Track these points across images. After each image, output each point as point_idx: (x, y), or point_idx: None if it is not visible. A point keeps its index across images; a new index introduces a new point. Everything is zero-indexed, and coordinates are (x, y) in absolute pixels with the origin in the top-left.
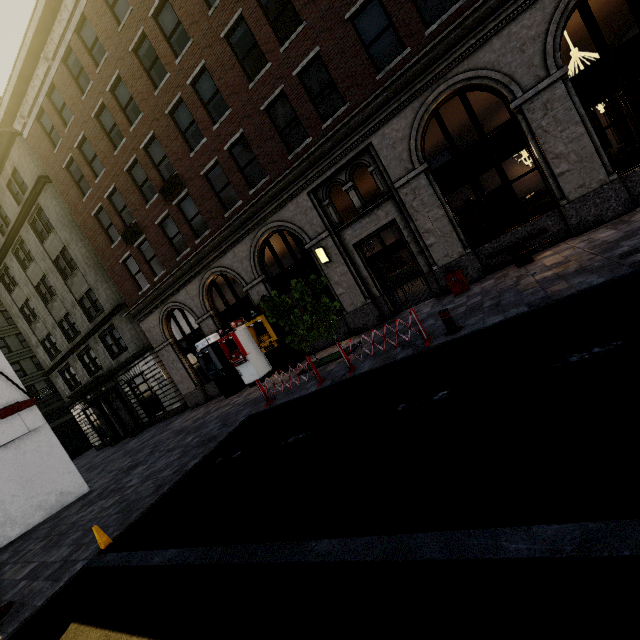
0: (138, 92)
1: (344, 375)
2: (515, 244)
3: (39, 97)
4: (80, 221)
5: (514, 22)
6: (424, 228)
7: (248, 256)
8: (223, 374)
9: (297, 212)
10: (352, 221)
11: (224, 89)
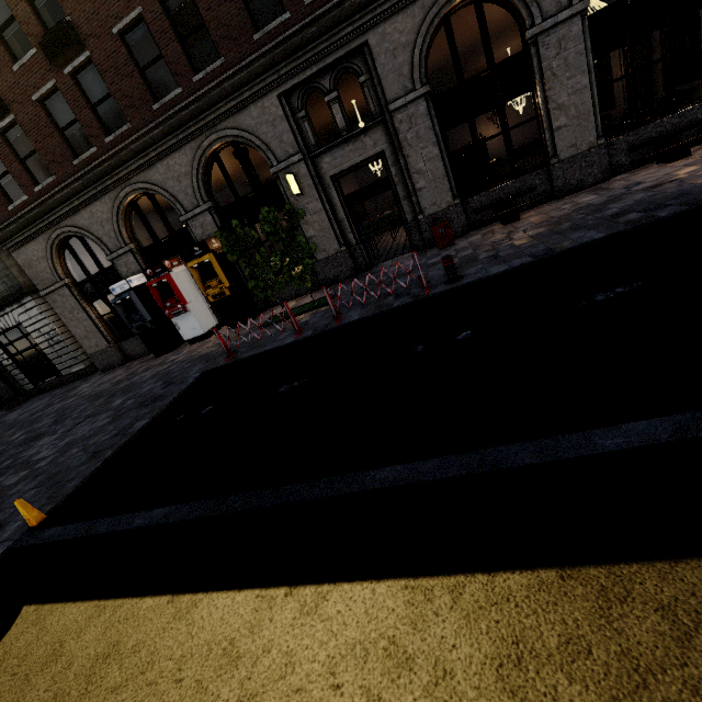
0: None
1: (329, 325)
2: (504, 199)
3: None
4: None
5: None
6: (415, 168)
7: (189, 173)
8: (153, 327)
9: (262, 120)
10: (333, 145)
11: None
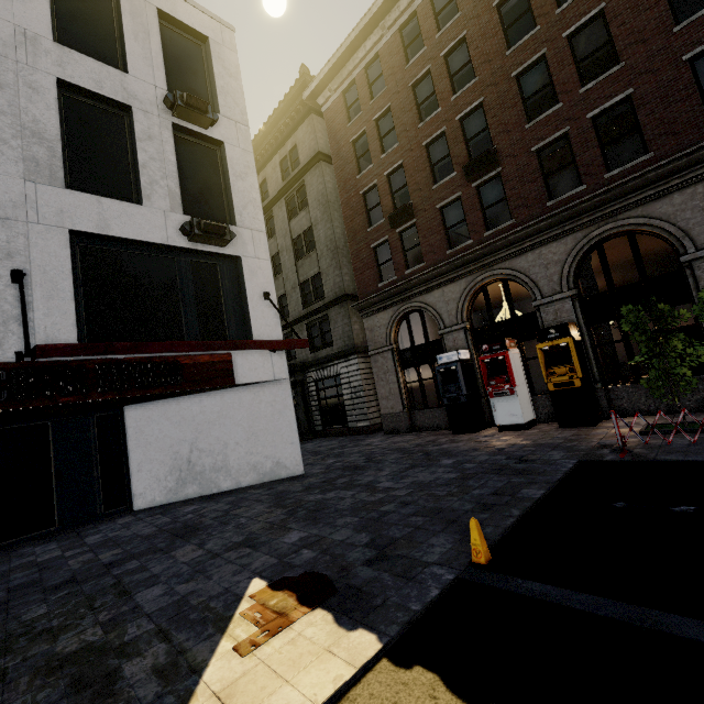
0: (482, 54)
1: None
2: None
3: (356, 69)
4: (343, 199)
5: None
6: None
7: (561, 260)
8: (465, 402)
9: (686, 206)
10: None
11: (623, 37)
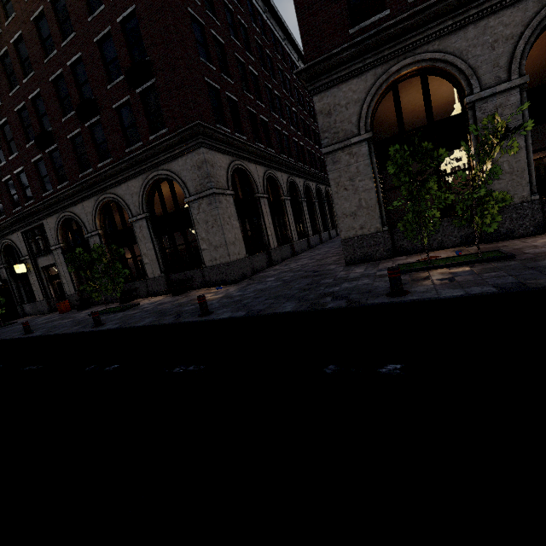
0: None
1: None
2: (84, 298)
3: None
4: None
5: (84, 202)
6: (62, 274)
7: None
8: None
9: (18, 239)
10: (40, 255)
11: None
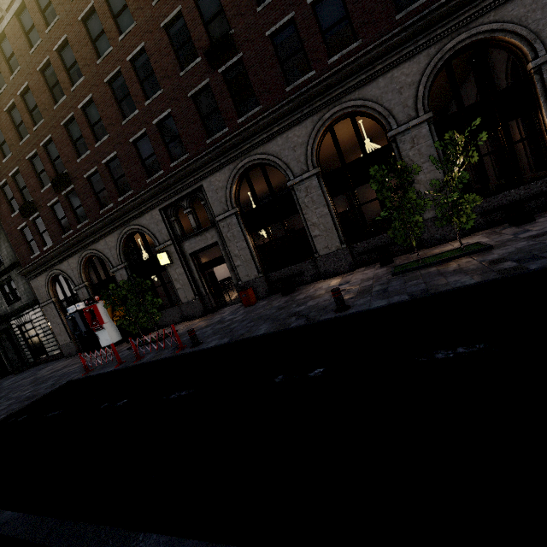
0: (42, 102)
1: (133, 362)
2: (285, 278)
3: None
4: None
5: (290, 130)
6: (234, 253)
7: (115, 246)
8: (86, 336)
9: (151, 221)
10: (189, 237)
11: (105, 119)
